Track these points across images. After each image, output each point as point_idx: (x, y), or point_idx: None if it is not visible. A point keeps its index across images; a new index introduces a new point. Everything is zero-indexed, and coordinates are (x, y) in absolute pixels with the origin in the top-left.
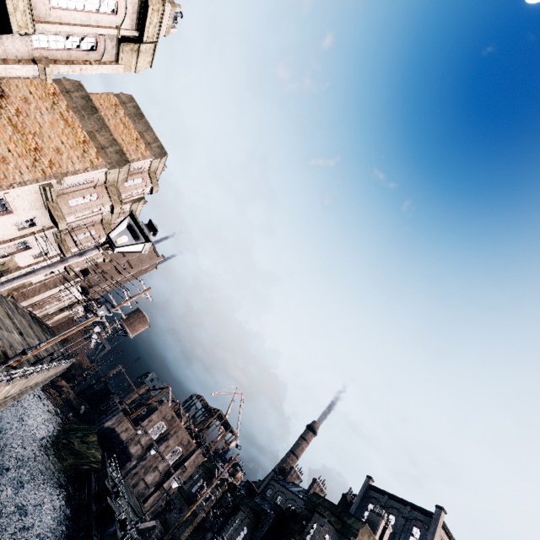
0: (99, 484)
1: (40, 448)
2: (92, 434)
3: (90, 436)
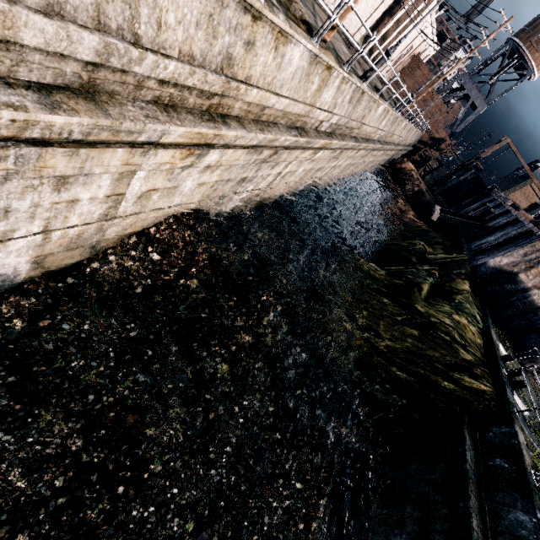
0: (499, 523)
1: (345, 290)
2: (457, 277)
3: (453, 280)
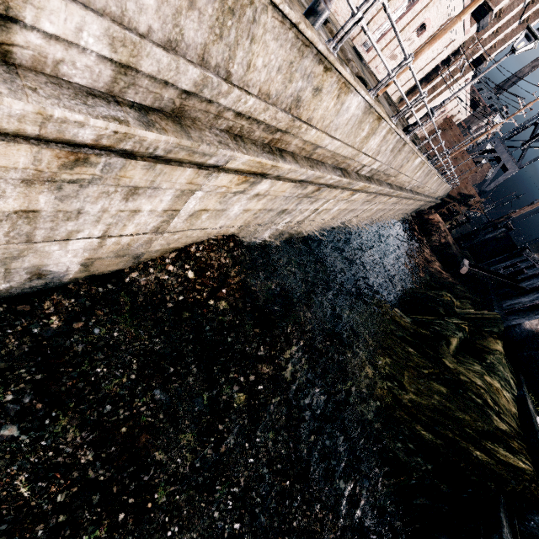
0: None
1: (369, 333)
2: (489, 336)
3: (484, 338)
